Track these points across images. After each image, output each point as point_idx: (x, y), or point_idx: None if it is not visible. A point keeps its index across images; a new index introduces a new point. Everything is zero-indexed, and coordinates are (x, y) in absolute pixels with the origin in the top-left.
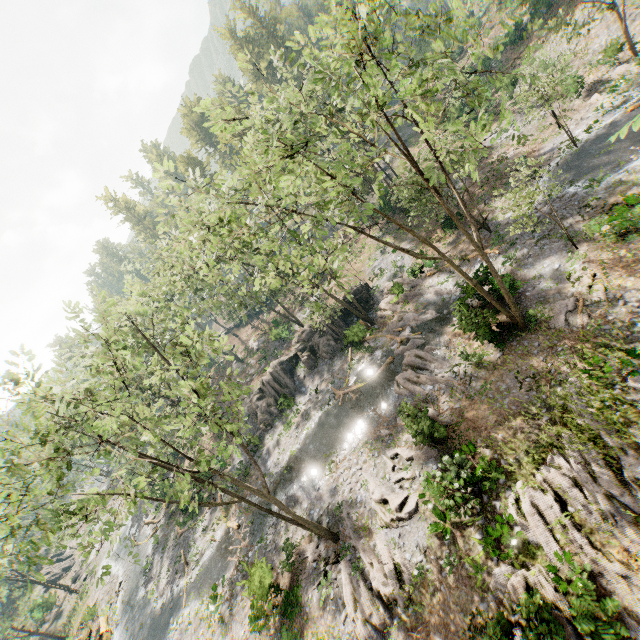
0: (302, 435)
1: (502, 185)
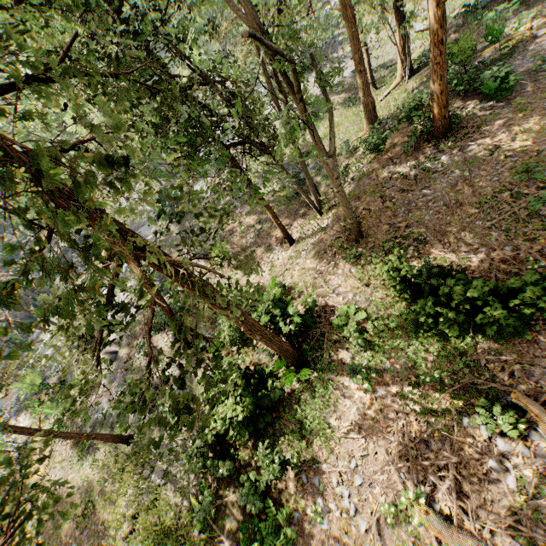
0: None
1: None
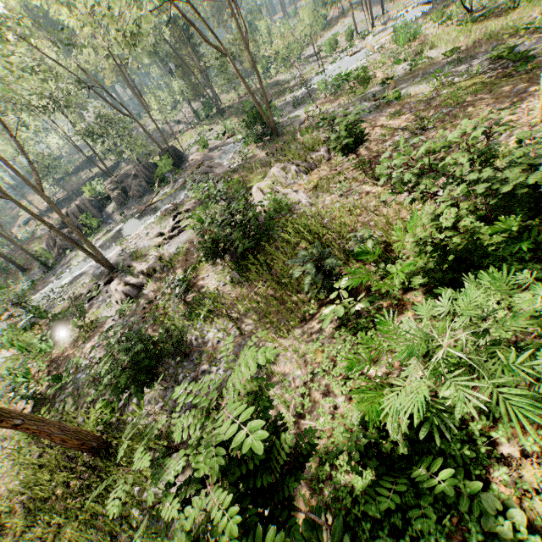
0: (100, 241)
1: (284, 94)
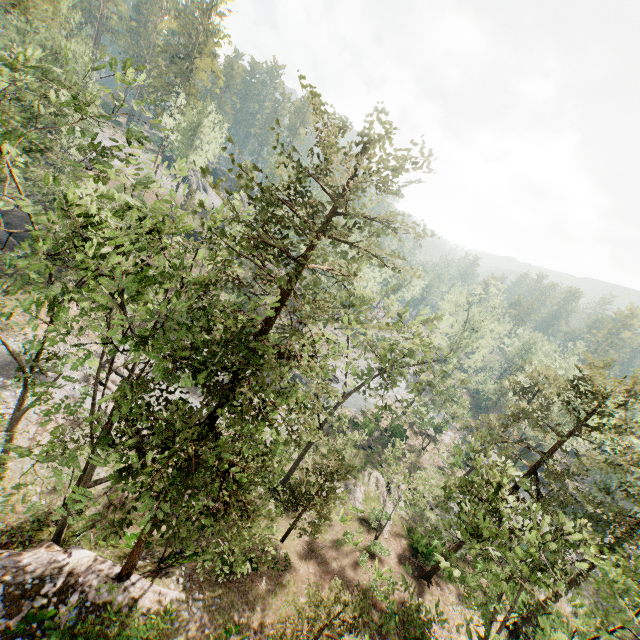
0: None
1: None
